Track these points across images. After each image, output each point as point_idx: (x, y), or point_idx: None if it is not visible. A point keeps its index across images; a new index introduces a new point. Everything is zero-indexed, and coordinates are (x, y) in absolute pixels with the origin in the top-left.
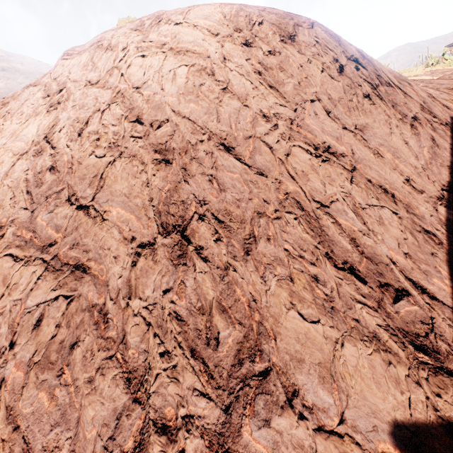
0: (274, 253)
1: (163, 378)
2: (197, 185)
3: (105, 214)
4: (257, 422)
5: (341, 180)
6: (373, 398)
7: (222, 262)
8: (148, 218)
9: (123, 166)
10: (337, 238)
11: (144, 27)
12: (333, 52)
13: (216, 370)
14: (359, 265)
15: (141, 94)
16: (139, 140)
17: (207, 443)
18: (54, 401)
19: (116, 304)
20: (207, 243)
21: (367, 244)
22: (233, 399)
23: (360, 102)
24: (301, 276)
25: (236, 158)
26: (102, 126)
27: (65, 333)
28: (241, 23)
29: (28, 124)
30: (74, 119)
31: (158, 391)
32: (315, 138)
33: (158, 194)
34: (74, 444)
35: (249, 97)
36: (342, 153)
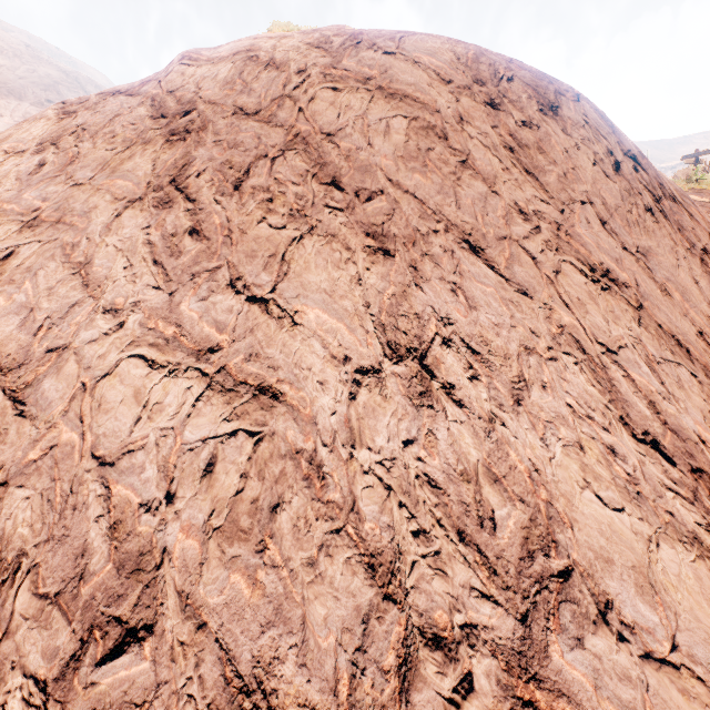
0: (554, 408)
1: (423, 568)
2: (435, 295)
3: (296, 315)
4: (568, 641)
5: (627, 319)
6: (707, 619)
7: (484, 410)
8: (365, 331)
9: (317, 248)
10: (633, 399)
11: (333, 47)
12: (607, 140)
13: (500, 563)
14: (663, 438)
15: (337, 145)
16: (338, 213)
17: (502, 665)
18: (258, 589)
19: (334, 452)
20: (459, 381)
21: (670, 412)
22: (530, 606)
23: (641, 216)
24: (593, 444)
25: (488, 265)
26: (274, 181)
27: (258, 488)
28: (484, 74)
29: (132, 155)
30: (223, 162)
31: (419, 587)
32: (590, 255)
33: (377, 298)
34: (303, 655)
35: (498, 180)
36: (624, 282)
